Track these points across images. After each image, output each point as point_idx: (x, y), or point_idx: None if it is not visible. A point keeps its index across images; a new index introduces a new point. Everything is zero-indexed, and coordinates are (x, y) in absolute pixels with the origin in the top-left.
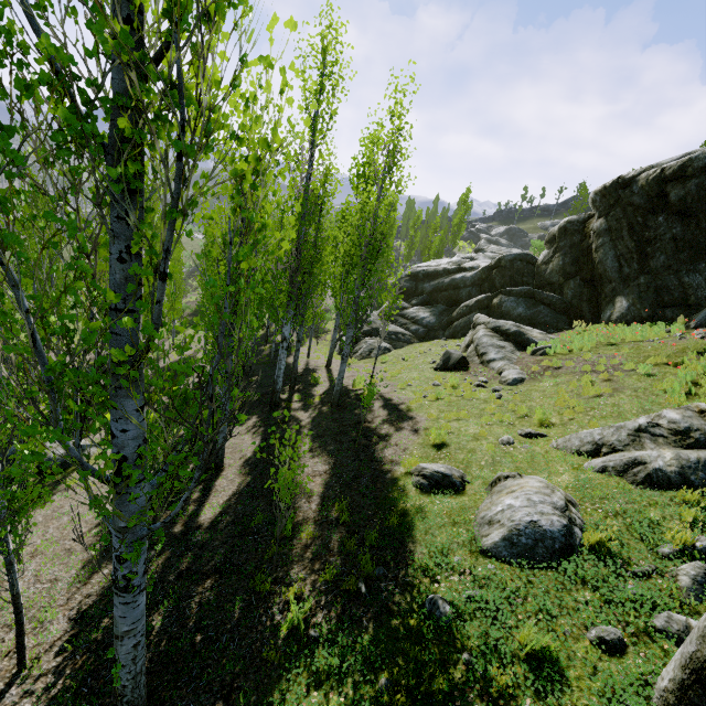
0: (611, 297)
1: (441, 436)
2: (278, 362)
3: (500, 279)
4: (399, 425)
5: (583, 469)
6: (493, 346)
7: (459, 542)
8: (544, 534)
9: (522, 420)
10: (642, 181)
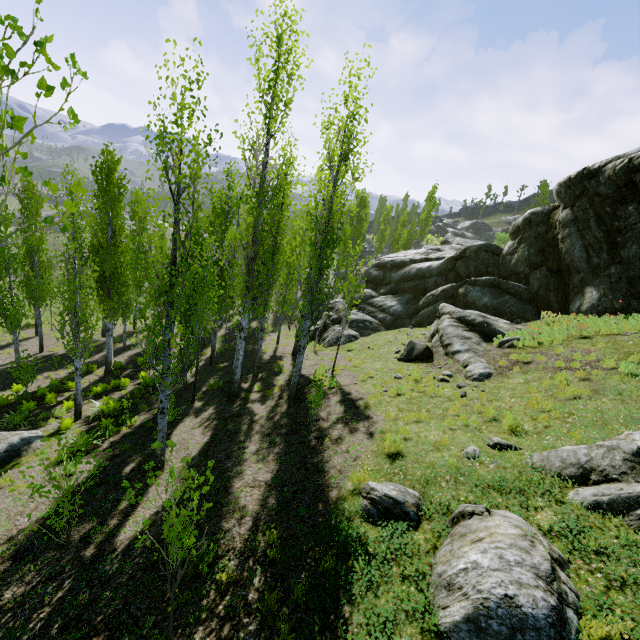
0: (580, 287)
1: (397, 444)
2: (236, 352)
3: (465, 269)
4: (354, 425)
5: (567, 502)
6: (458, 337)
7: (408, 610)
8: (524, 620)
9: (489, 425)
10: (609, 171)
